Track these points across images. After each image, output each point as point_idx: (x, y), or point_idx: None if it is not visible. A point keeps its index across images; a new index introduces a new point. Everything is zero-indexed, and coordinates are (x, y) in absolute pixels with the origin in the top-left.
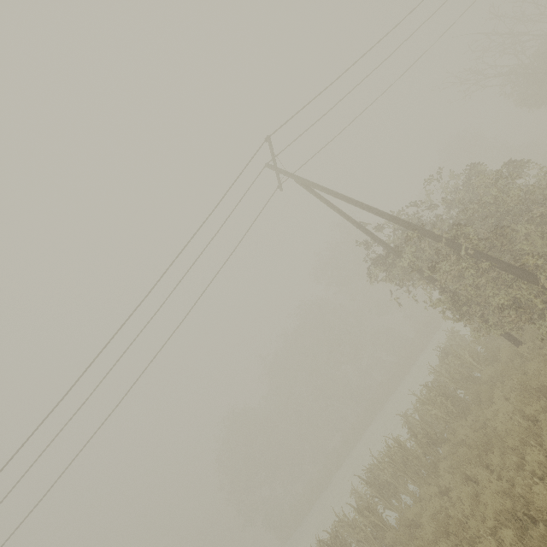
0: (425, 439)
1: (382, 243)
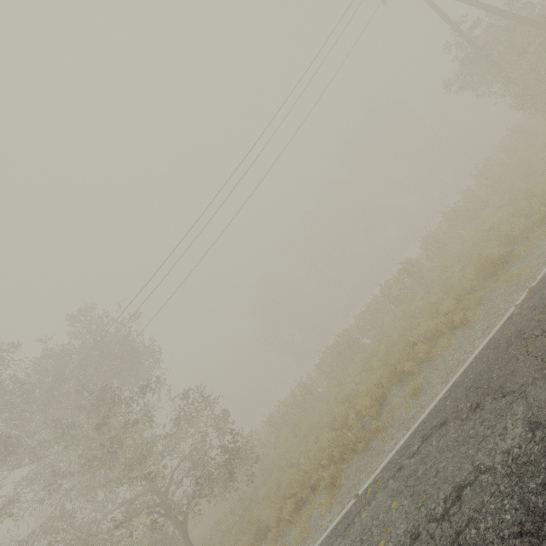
0: (476, 199)
1: (475, 45)
